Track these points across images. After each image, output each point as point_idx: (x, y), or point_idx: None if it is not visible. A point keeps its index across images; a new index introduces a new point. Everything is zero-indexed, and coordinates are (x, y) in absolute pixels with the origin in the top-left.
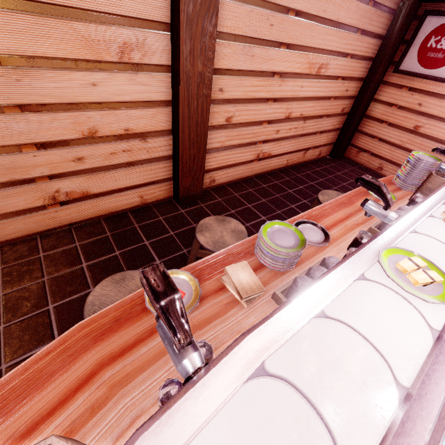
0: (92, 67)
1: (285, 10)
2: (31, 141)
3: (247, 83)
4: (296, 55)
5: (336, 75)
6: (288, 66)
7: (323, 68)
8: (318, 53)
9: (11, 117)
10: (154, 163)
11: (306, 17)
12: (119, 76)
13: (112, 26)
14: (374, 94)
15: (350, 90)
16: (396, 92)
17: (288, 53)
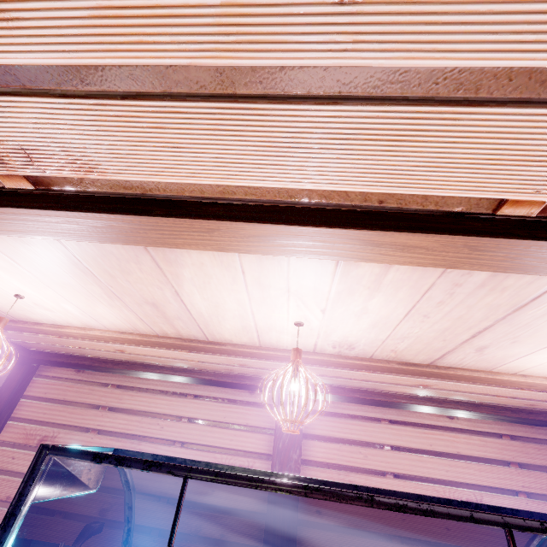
0: None
1: (377, 445)
2: (159, 526)
3: (351, 508)
4: (413, 485)
5: None
6: None
7: None
8: (450, 486)
9: (160, 505)
10: None
11: (408, 450)
12: (231, 486)
13: (236, 455)
14: None
15: None
16: None
17: (398, 482)
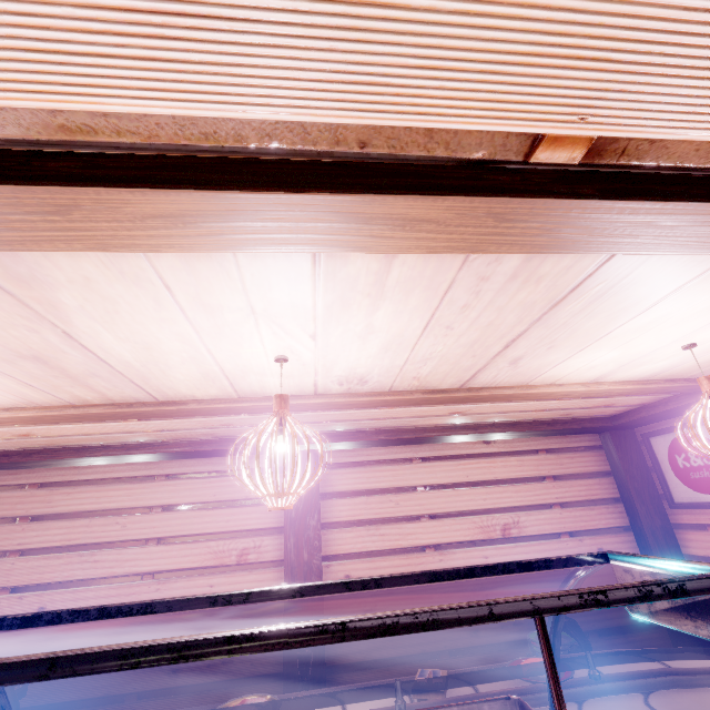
0: (214, 571)
1: (410, 488)
2: None
3: (385, 563)
4: (450, 522)
5: (551, 532)
6: (443, 536)
7: (513, 528)
8: (488, 514)
9: (140, 622)
10: (259, 684)
11: (444, 487)
12: (235, 575)
13: (237, 538)
14: (677, 547)
15: (608, 547)
16: (704, 536)
17: (435, 522)
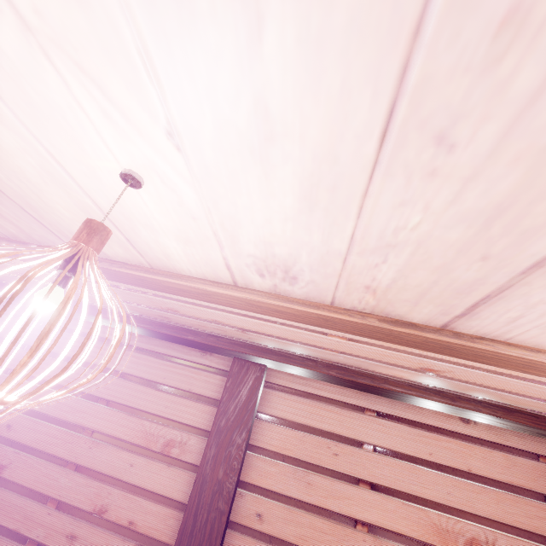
0: (139, 451)
1: (354, 442)
2: (59, 497)
3: (304, 519)
4: (395, 503)
5: None
6: (382, 516)
7: None
8: (449, 514)
9: (66, 472)
10: None
11: (397, 456)
12: (154, 463)
13: (168, 426)
14: None
15: None
16: None
17: (376, 495)
